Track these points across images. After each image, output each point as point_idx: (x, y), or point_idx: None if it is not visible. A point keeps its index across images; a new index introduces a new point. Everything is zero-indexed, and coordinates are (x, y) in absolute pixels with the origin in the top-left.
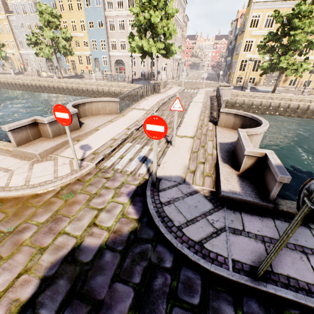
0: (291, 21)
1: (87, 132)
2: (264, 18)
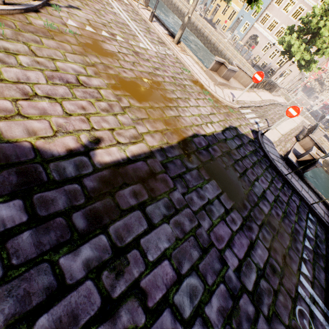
0: None
1: (232, 87)
2: None
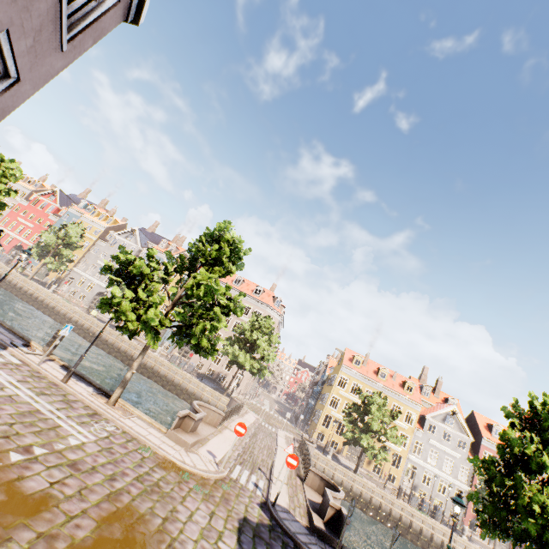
0: (371, 404)
1: (204, 438)
2: (350, 383)
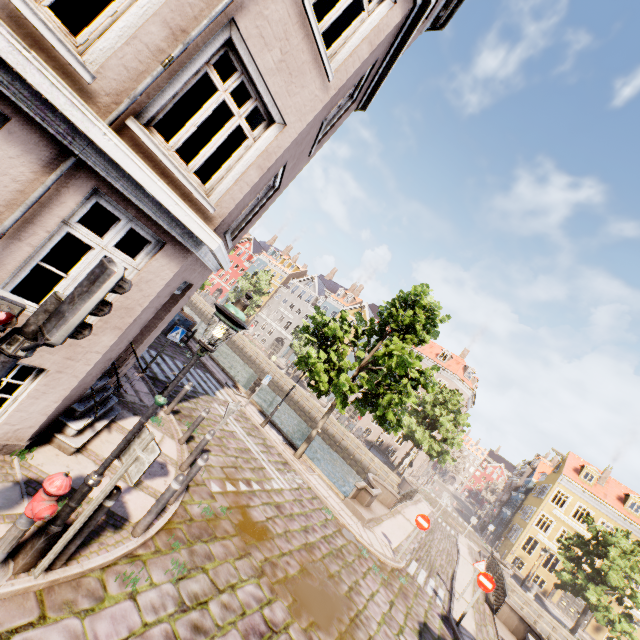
0: (608, 544)
1: (377, 517)
2: (573, 504)
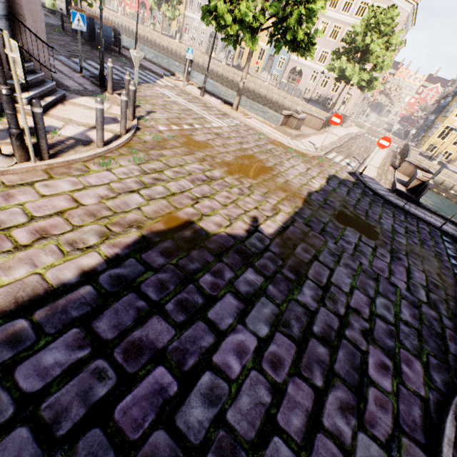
0: None
1: (306, 135)
2: None
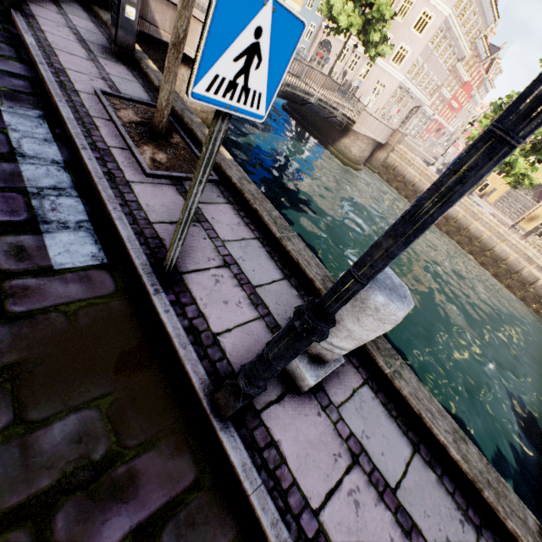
0: None
1: None
2: None
